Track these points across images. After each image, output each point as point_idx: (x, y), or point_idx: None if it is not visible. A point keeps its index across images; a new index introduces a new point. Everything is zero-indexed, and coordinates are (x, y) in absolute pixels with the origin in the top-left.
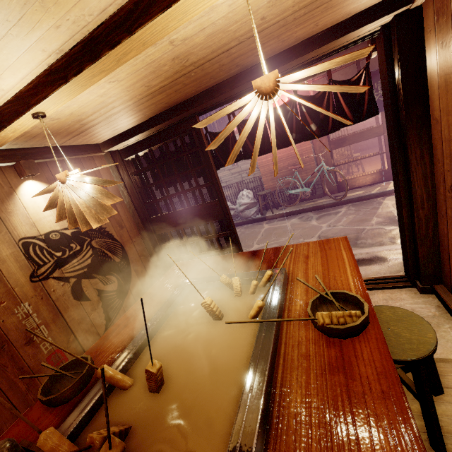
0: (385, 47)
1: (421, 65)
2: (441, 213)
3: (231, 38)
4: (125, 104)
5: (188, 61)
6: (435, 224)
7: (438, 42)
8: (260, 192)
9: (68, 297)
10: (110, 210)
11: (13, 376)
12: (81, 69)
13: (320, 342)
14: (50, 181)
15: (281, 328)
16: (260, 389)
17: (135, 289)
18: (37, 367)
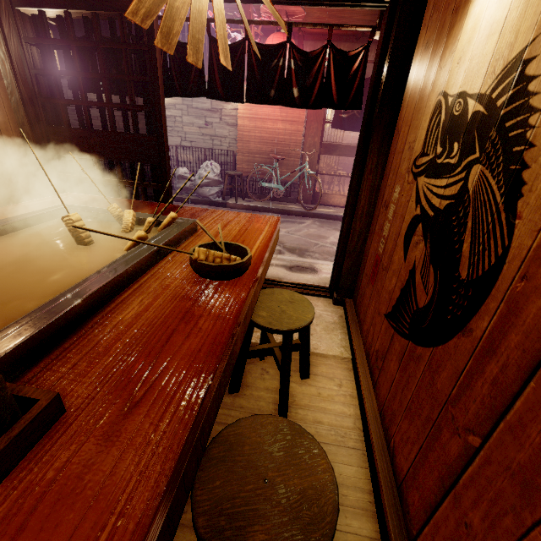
0: (386, 26)
1: (407, 64)
2: (372, 229)
3: None
4: None
5: None
6: (365, 240)
7: (425, 42)
8: (230, 171)
9: None
10: None
11: None
12: None
13: (189, 280)
14: None
15: (156, 265)
16: (84, 293)
17: None
18: None
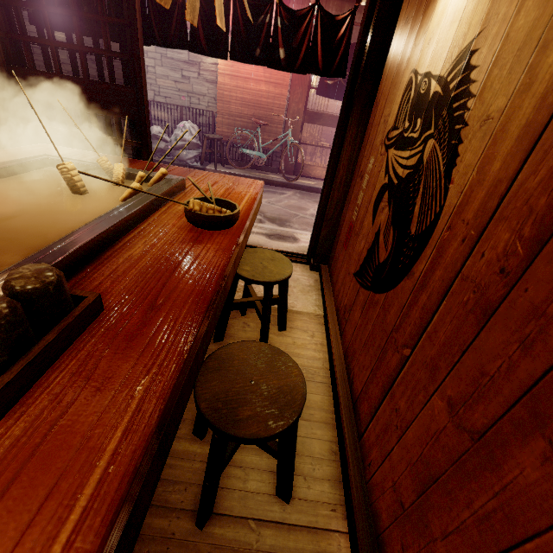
0: None
1: (389, 37)
2: (348, 199)
3: None
4: None
5: None
6: (341, 209)
7: (406, 16)
8: (209, 134)
9: None
10: None
11: None
12: None
13: (185, 228)
14: None
15: (152, 215)
16: (98, 231)
17: None
18: None
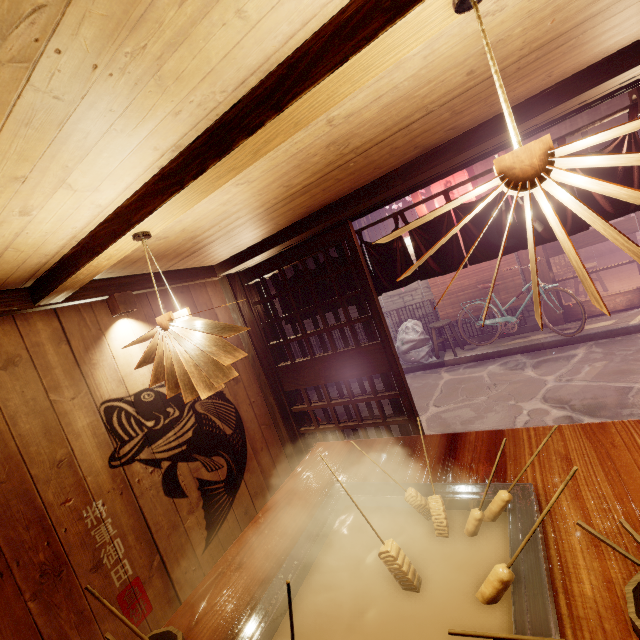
0: None
1: None
2: None
3: (416, 107)
4: (253, 213)
5: (349, 146)
6: None
7: None
8: (434, 323)
9: (157, 492)
10: (228, 370)
11: (67, 626)
12: (203, 169)
13: None
14: (149, 318)
15: None
16: None
17: (251, 478)
18: (103, 611)
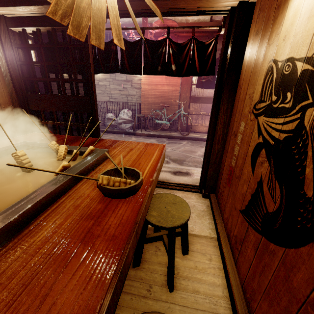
0: (228, 24)
1: (244, 46)
2: (226, 149)
3: None
4: None
5: None
6: (221, 156)
7: (255, 31)
8: (137, 114)
9: None
10: None
11: None
12: None
13: (96, 199)
14: None
15: (75, 186)
16: (3, 222)
17: None
18: None
